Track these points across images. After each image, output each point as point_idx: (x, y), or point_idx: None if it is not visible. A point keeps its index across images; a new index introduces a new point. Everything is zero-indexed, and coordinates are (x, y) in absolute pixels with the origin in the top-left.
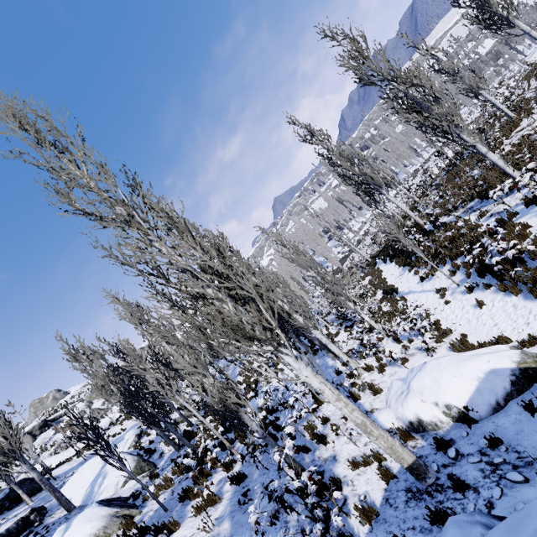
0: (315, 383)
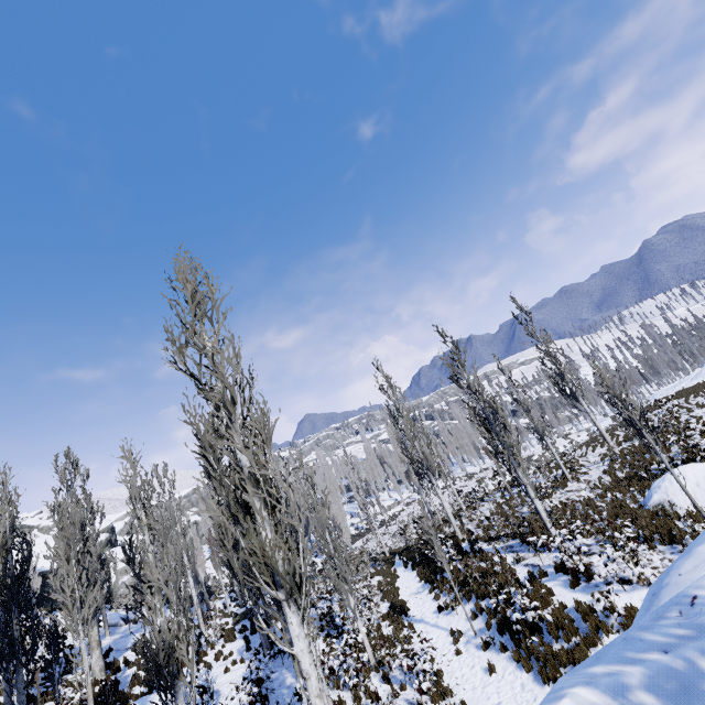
0: (306, 661)
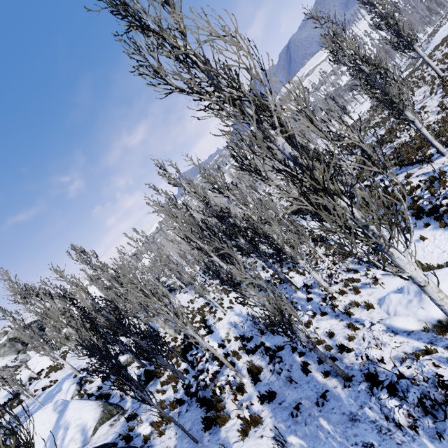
0: (421, 275)
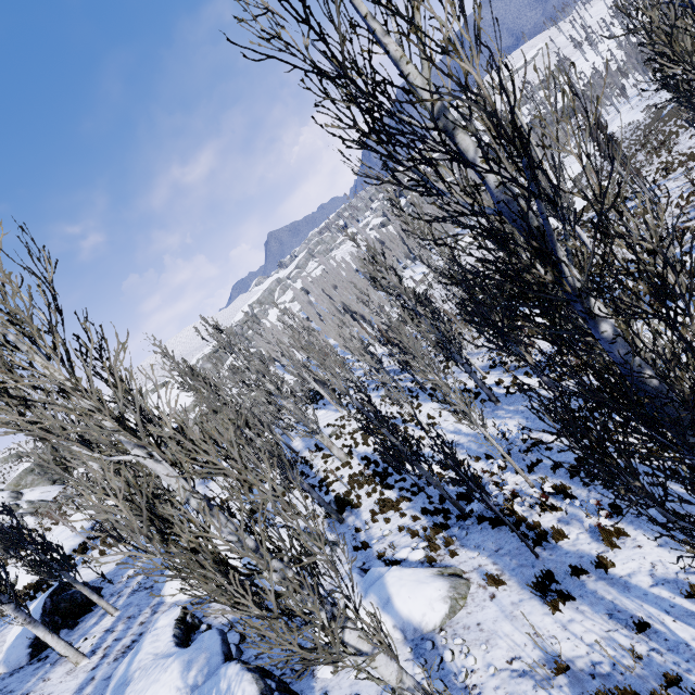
0: None
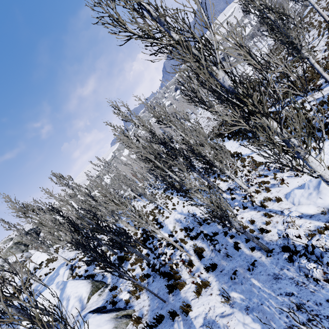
0: (328, 174)
